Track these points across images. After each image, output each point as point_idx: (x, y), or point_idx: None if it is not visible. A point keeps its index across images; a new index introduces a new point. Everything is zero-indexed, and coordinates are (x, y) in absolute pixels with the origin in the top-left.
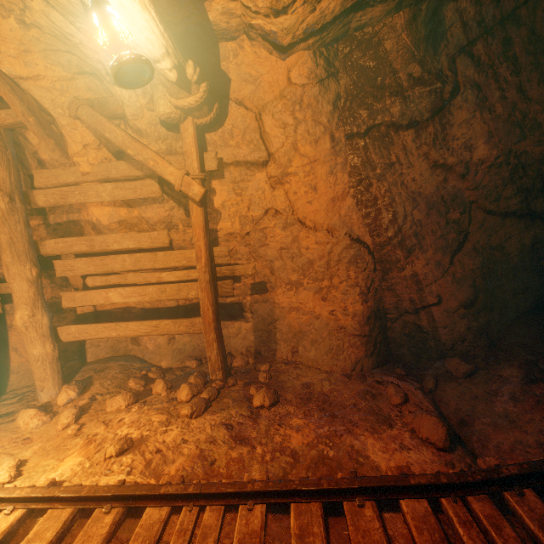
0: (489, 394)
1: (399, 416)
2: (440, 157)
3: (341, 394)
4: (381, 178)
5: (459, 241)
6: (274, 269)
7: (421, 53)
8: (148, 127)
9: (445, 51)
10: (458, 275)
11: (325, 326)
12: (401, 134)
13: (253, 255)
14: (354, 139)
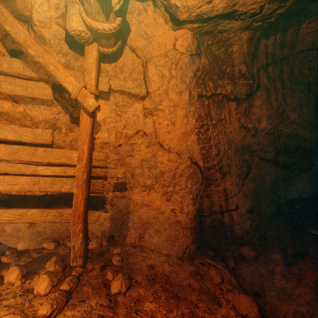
0: (269, 273)
1: (221, 293)
2: (245, 122)
3: (178, 275)
4: (214, 127)
5: (247, 172)
6: (134, 174)
7: (248, 60)
8: (52, 38)
9: (256, 64)
10: (246, 192)
11: (168, 220)
12: (229, 103)
13: (121, 162)
14: (202, 98)
